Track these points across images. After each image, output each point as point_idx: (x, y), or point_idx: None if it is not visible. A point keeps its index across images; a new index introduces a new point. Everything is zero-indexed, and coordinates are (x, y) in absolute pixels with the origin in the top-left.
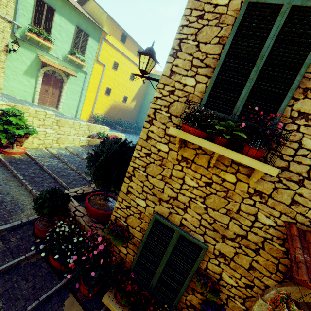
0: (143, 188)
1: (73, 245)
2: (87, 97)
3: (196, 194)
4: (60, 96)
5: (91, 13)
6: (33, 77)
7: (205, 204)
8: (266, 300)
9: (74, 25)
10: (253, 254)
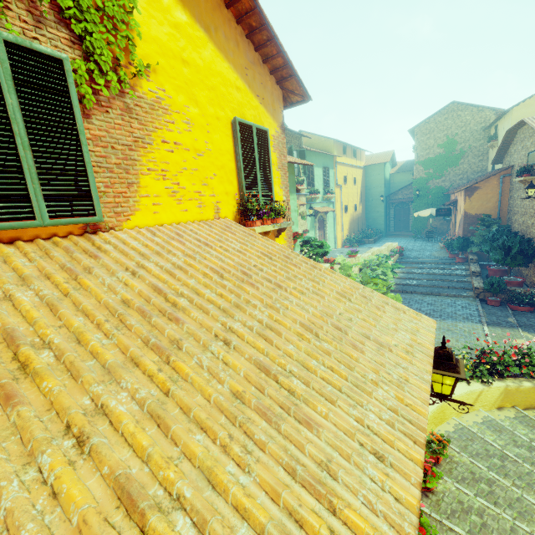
0: None
1: (532, 295)
2: (337, 224)
3: None
4: (324, 236)
5: (308, 145)
6: (313, 229)
7: None
8: None
9: (321, 167)
10: None
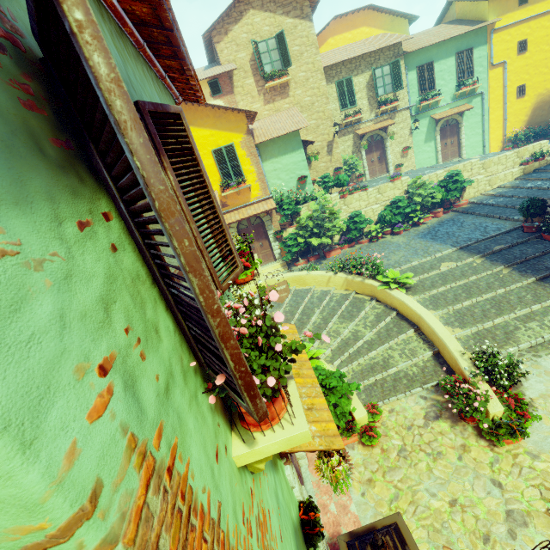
0: None
1: None
2: (491, 121)
3: None
4: (459, 142)
5: (460, 17)
6: (431, 140)
7: None
8: None
9: (453, 55)
10: None
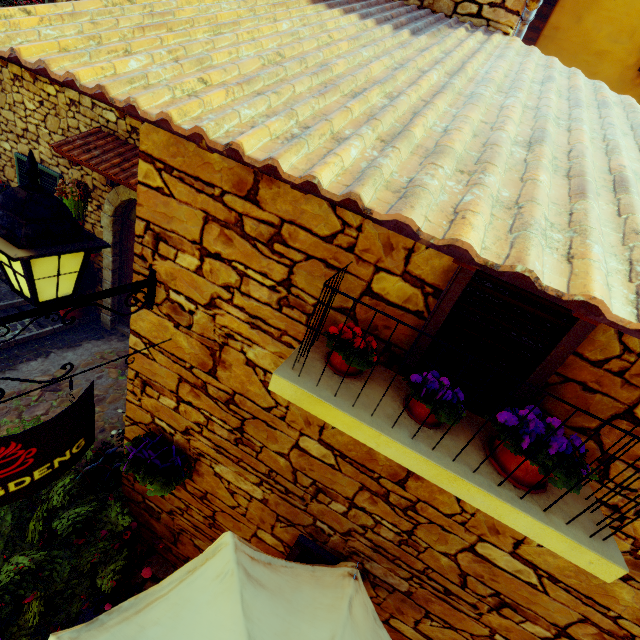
0: (2, 127)
1: None
2: None
3: (38, 119)
4: None
5: None
6: None
7: (48, 129)
8: (105, 212)
9: None
10: (91, 173)
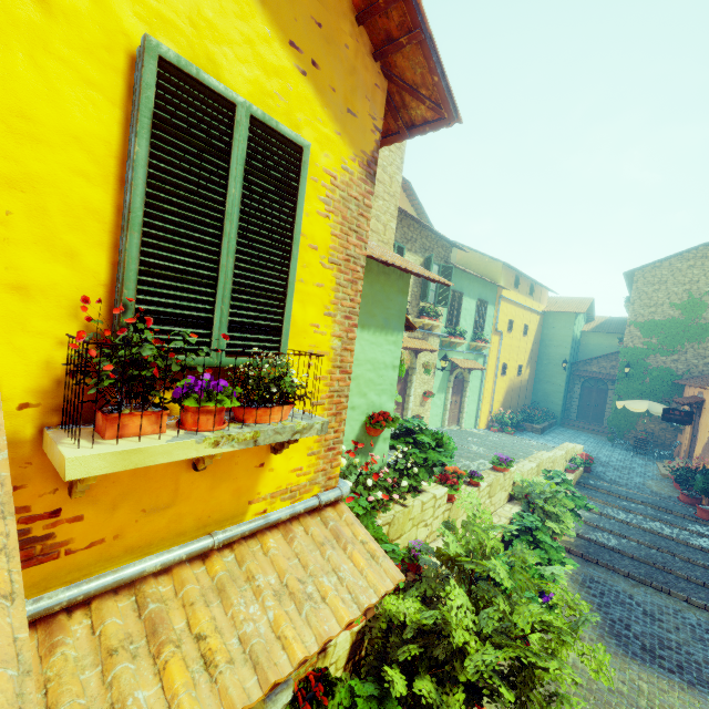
0: None
1: None
2: (485, 391)
3: None
4: (460, 405)
5: (462, 264)
6: (443, 391)
7: None
8: None
9: (475, 299)
10: None
